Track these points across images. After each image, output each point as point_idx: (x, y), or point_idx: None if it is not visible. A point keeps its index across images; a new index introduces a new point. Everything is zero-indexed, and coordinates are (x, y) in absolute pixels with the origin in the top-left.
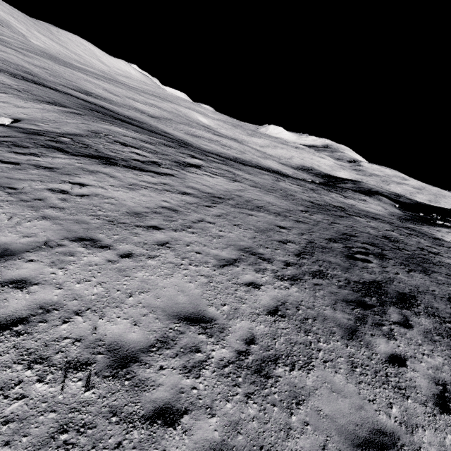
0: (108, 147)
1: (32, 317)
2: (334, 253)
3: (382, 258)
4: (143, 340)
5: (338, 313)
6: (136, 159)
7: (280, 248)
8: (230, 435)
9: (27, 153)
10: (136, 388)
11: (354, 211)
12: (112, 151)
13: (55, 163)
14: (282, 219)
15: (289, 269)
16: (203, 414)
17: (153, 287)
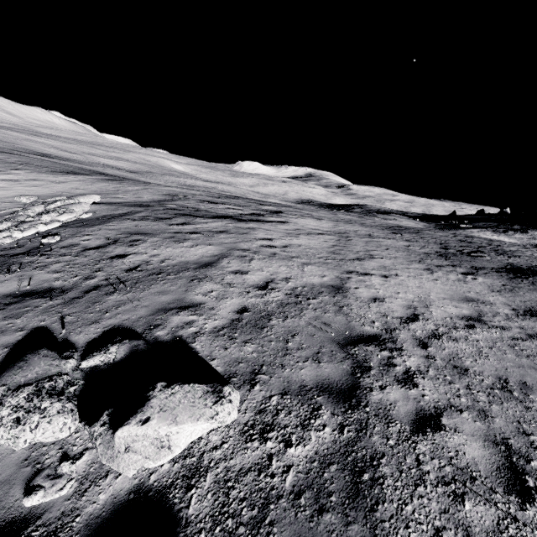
0: (208, 207)
1: (415, 312)
2: (459, 255)
3: (486, 253)
4: (471, 312)
5: (519, 285)
6: (242, 214)
7: (432, 258)
8: None
9: (181, 223)
10: (505, 330)
11: (411, 228)
12: (218, 210)
13: (215, 227)
14: (396, 241)
15: (459, 269)
16: None
17: (428, 289)
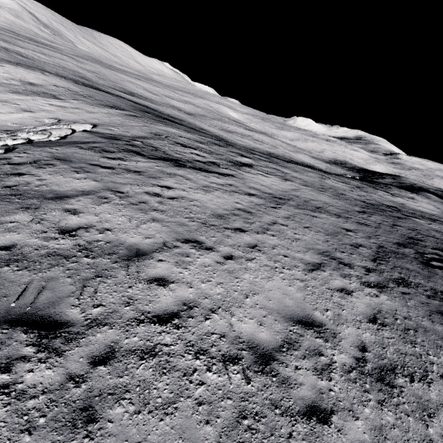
0: (172, 149)
1: (181, 312)
2: (408, 259)
3: None
4: (272, 339)
5: (437, 326)
6: (198, 160)
7: (354, 252)
8: (378, 439)
9: (115, 157)
10: (283, 385)
11: (408, 211)
12: (176, 153)
13: (139, 166)
14: (345, 221)
15: (371, 275)
16: (348, 416)
17: (261, 289)
